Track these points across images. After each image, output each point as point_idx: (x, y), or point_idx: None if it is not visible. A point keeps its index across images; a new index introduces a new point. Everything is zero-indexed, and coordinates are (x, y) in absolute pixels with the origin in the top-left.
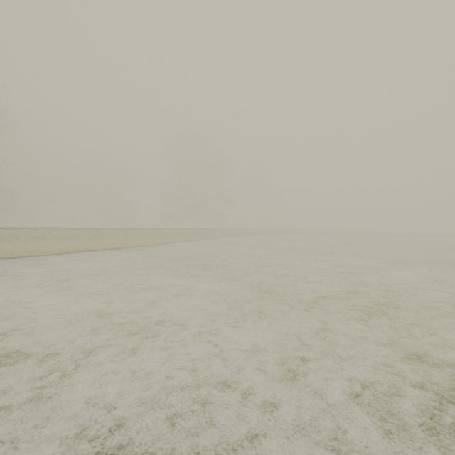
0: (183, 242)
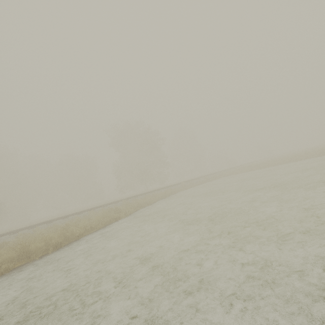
0: (117, 221)
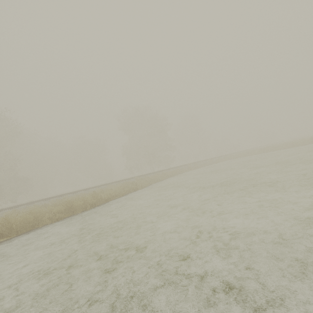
0: (135, 191)
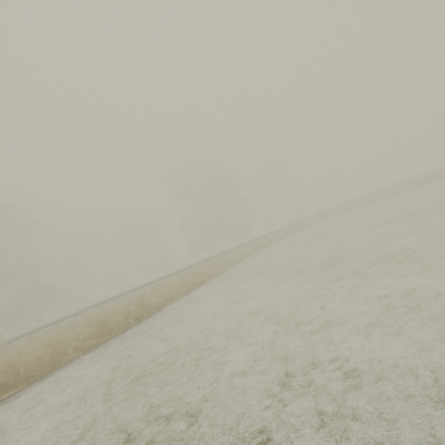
0: (200, 286)
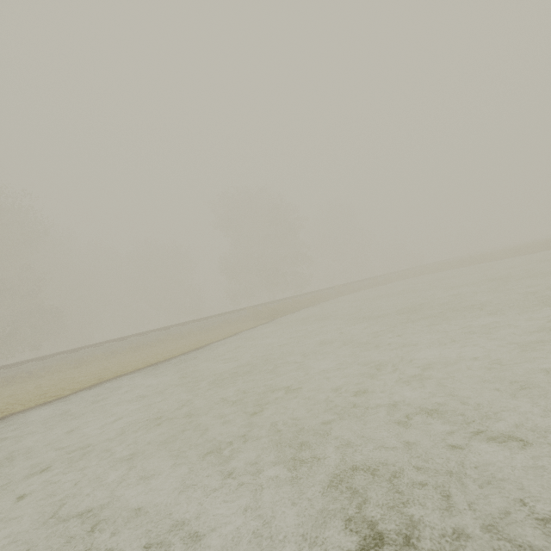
0: (251, 329)
